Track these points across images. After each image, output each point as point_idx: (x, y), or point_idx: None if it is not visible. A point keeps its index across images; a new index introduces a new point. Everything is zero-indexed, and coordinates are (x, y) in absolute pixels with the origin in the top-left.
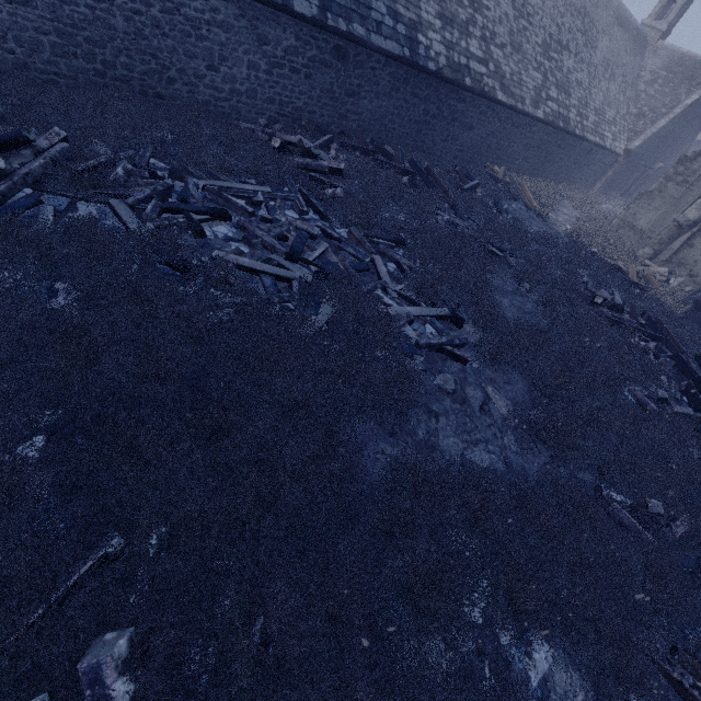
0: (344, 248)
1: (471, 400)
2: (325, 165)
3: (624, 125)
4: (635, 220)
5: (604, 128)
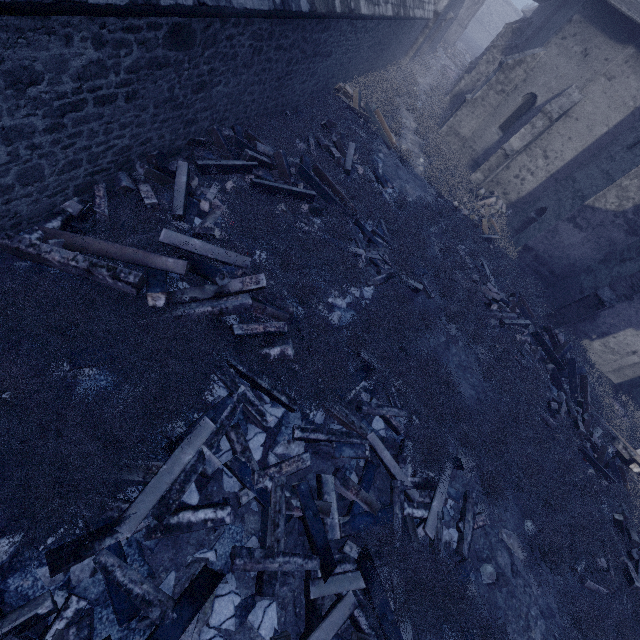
0: (342, 455)
1: (505, 571)
2: (249, 303)
3: None
4: (461, 128)
5: None
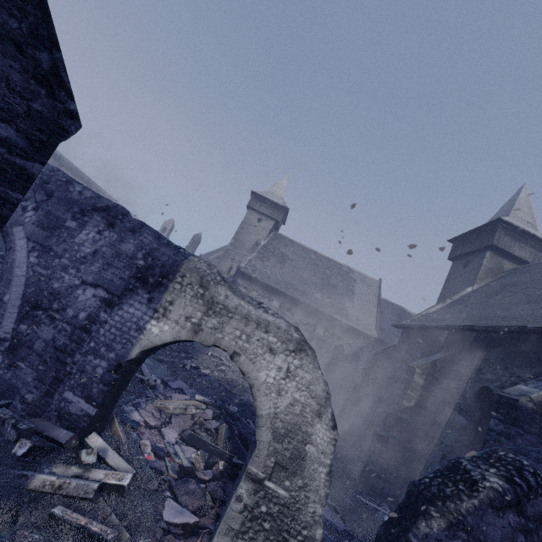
0: None
1: None
2: None
3: None
4: None
5: None
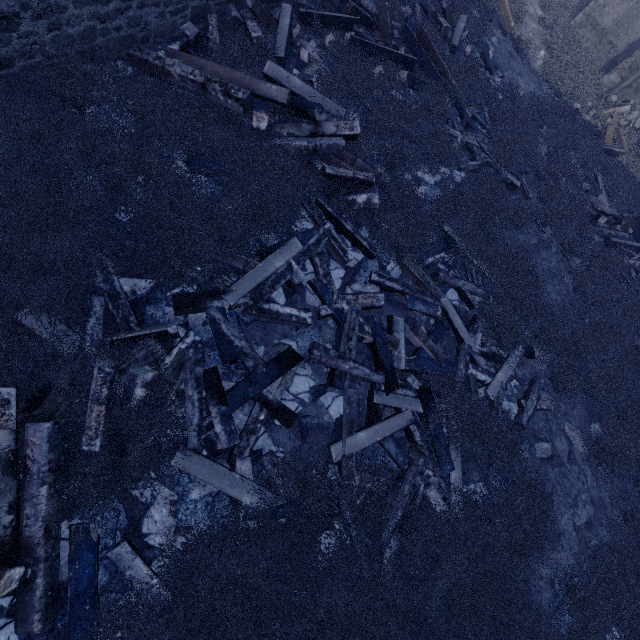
0: (413, 307)
1: (561, 455)
2: (342, 145)
3: None
4: (602, 16)
5: None
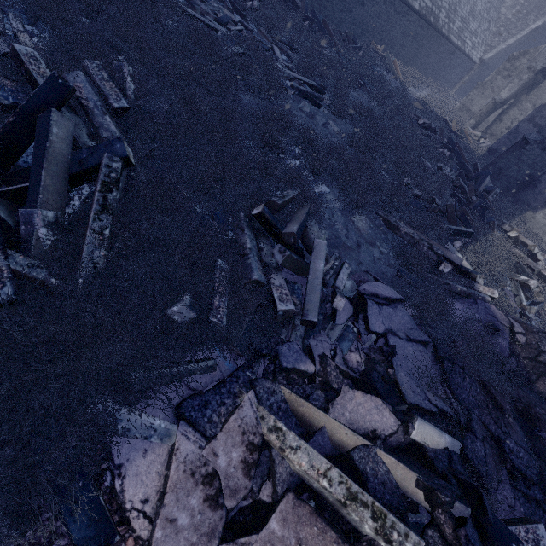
0: (254, 35)
1: (318, 120)
2: None
3: (483, 39)
4: (471, 105)
5: (466, 36)
